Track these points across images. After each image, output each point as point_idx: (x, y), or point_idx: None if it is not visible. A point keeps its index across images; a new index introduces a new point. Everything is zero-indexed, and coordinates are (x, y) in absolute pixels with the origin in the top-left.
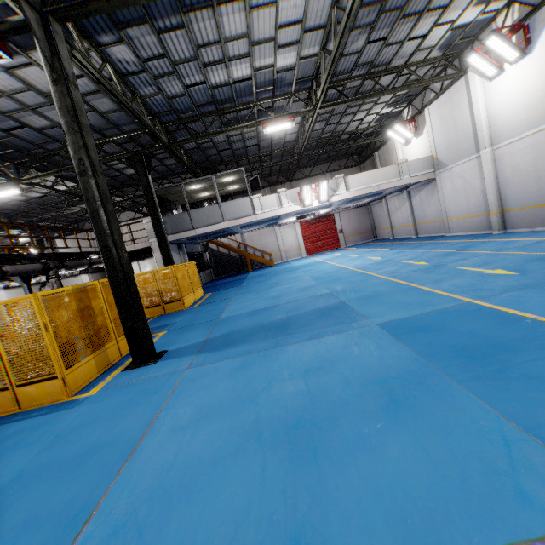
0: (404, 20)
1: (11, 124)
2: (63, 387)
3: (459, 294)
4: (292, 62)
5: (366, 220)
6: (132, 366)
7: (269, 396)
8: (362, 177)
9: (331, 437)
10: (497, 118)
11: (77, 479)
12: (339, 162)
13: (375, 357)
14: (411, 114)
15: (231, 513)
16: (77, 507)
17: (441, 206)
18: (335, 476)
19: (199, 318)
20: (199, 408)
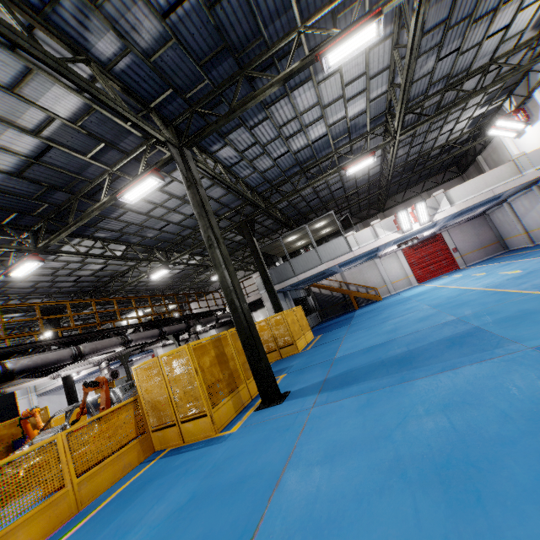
0: (475, 24)
1: (162, 224)
2: (212, 424)
3: None
4: (362, 107)
5: (486, 231)
6: (262, 406)
7: (405, 433)
8: (467, 186)
9: (496, 479)
10: None
11: (235, 502)
12: (434, 178)
13: (538, 386)
14: (515, 104)
15: None
16: (240, 526)
17: None
18: (513, 525)
19: (314, 360)
20: (332, 444)
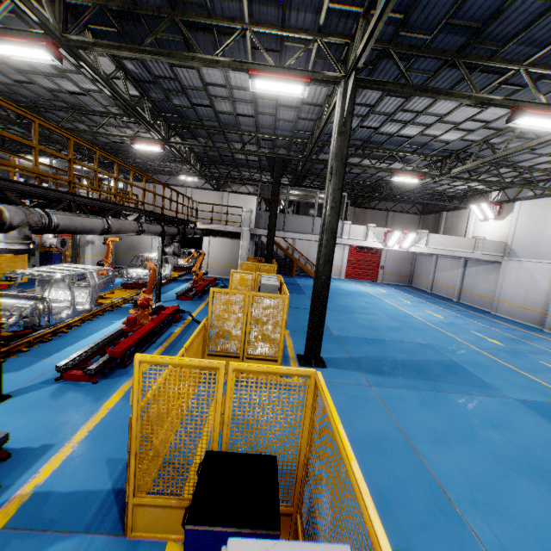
0: None
1: (202, 102)
2: None
3: None
4: (452, 139)
5: (408, 265)
6: (306, 364)
7: (483, 437)
8: (442, 239)
9: None
10: None
11: (394, 458)
12: (404, 205)
13: (541, 431)
14: (499, 199)
15: (545, 513)
16: (423, 480)
17: (497, 287)
18: None
19: None
20: (431, 429)
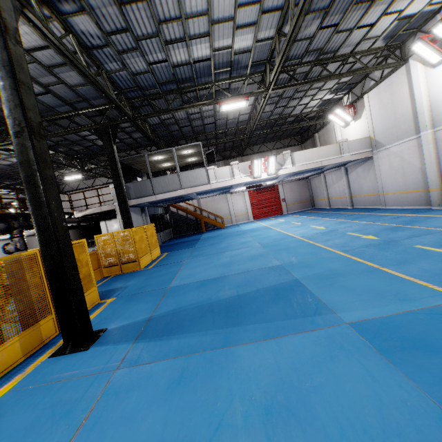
0: (356, 6)
1: None
2: None
3: (439, 285)
4: (249, 45)
5: (306, 191)
6: (62, 351)
7: None
8: (306, 154)
9: None
10: (439, 102)
11: None
12: (283, 141)
13: (368, 397)
14: (351, 100)
15: None
16: None
17: (378, 182)
18: None
19: (150, 284)
20: None
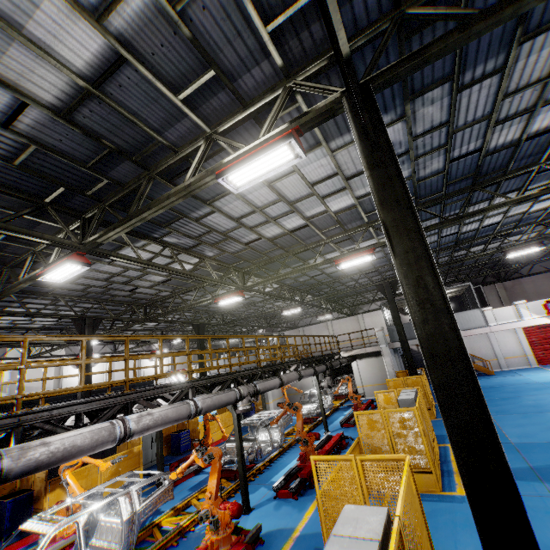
0: None
1: (316, 273)
2: (436, 482)
3: None
4: (544, 205)
5: None
6: None
7: None
8: None
9: None
10: None
11: None
12: None
13: None
14: None
15: None
16: None
17: None
18: None
19: None
20: None
